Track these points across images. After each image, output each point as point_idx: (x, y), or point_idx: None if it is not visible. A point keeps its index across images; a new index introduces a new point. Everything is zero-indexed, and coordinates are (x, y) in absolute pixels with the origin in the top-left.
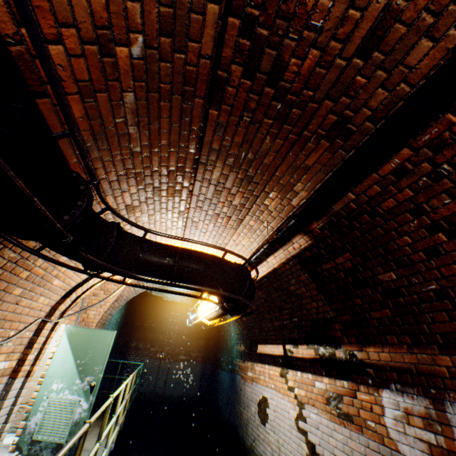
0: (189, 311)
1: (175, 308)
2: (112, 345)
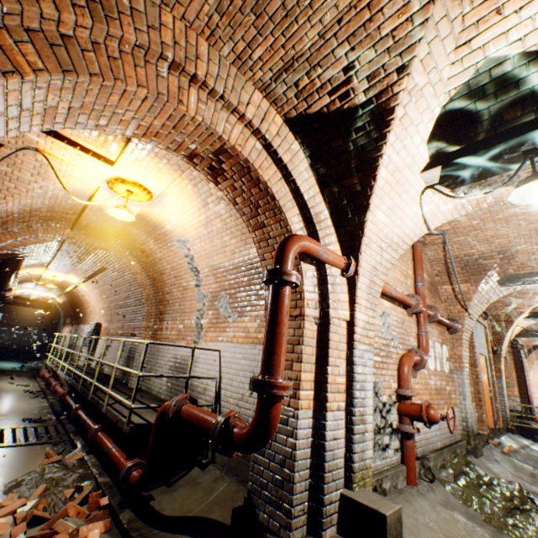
0: None
1: None
2: None
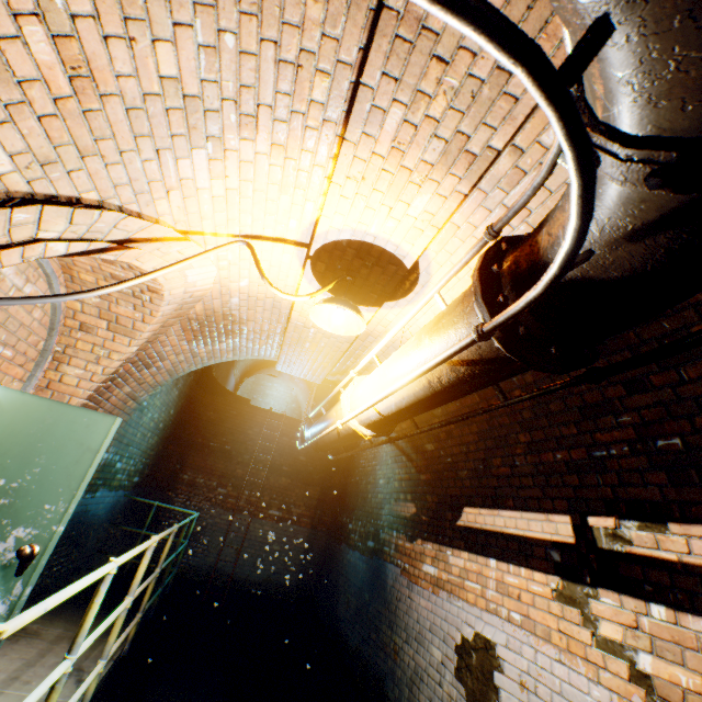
0: (304, 421)
1: (271, 422)
2: (144, 471)
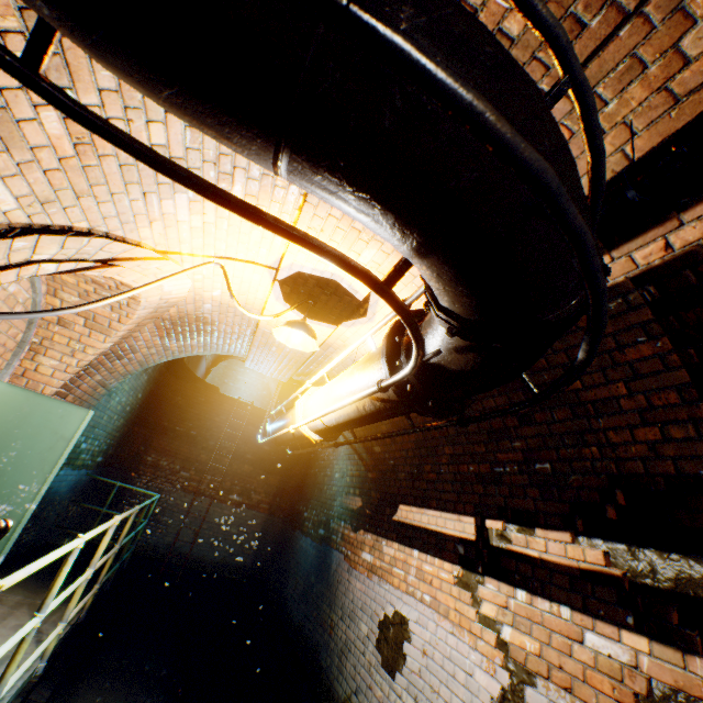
0: (268, 416)
1: (239, 411)
2: (108, 451)
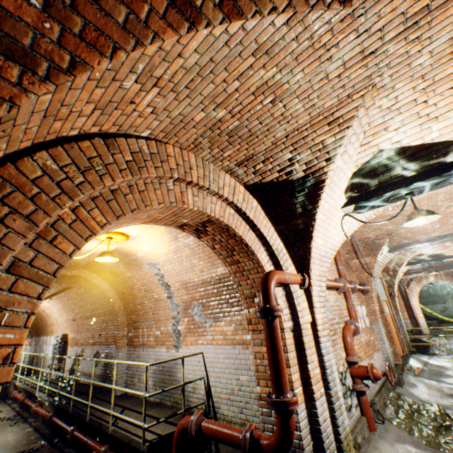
0: None
1: None
2: None
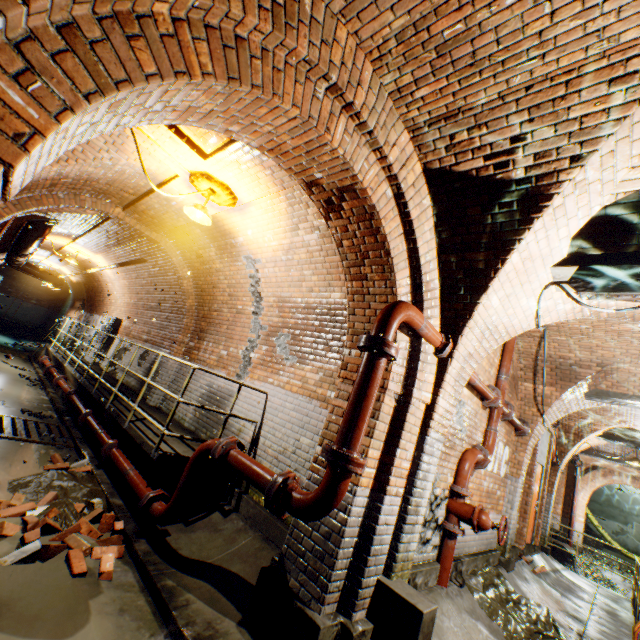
0: None
1: None
2: None
